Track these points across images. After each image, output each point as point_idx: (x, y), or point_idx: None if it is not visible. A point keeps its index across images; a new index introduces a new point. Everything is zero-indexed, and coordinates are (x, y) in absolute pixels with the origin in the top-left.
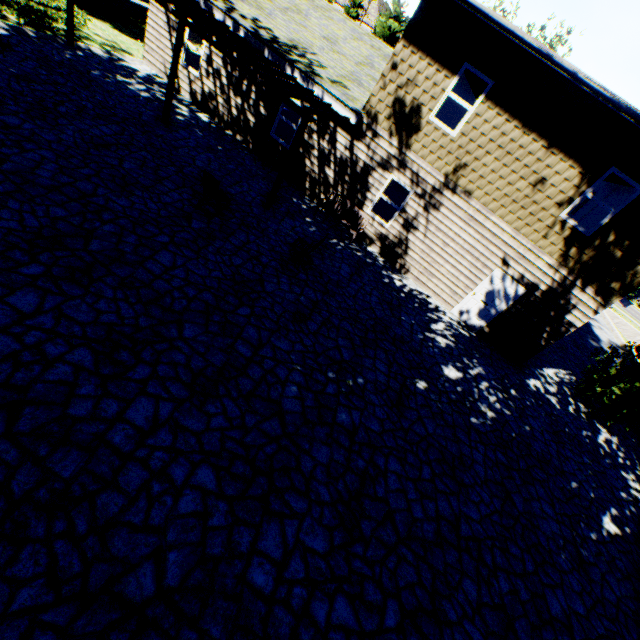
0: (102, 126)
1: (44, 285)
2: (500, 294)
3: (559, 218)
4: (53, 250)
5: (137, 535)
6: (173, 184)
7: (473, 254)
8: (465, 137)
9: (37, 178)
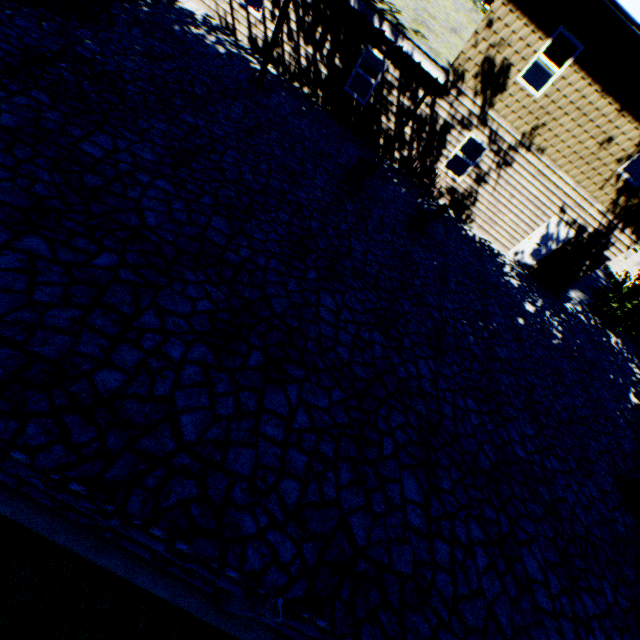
0: (232, 106)
1: (326, 286)
2: (553, 237)
3: (616, 173)
4: (307, 254)
5: (468, 439)
6: (311, 165)
7: (535, 204)
8: (547, 99)
9: (249, 184)
